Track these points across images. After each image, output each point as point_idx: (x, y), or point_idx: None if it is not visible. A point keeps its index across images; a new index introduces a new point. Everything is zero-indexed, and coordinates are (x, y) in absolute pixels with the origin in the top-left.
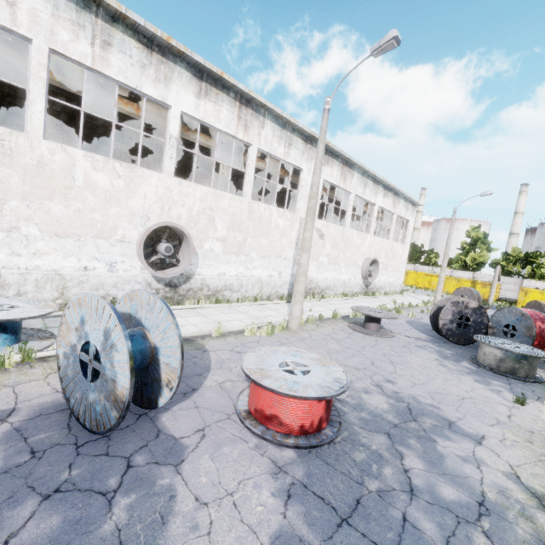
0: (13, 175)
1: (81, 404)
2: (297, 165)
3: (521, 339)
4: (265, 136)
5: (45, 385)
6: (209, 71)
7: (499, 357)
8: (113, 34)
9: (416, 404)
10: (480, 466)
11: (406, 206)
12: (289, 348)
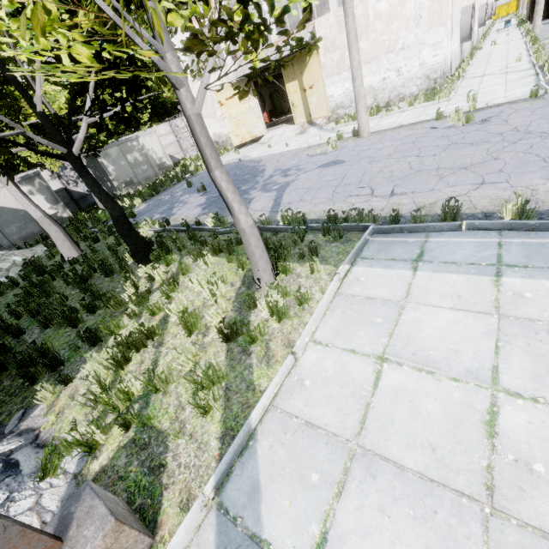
0: None
1: None
2: None
3: None
4: None
5: None
6: None
7: None
8: None
9: None
10: None
11: None
12: None
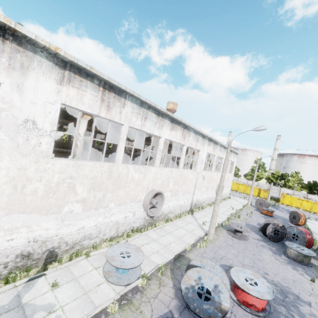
0: (110, 183)
1: (197, 308)
2: (199, 149)
3: (300, 242)
4: (190, 140)
5: (165, 295)
6: (176, 119)
7: (297, 255)
8: (148, 113)
9: (282, 287)
10: (316, 317)
11: (234, 155)
12: (239, 268)
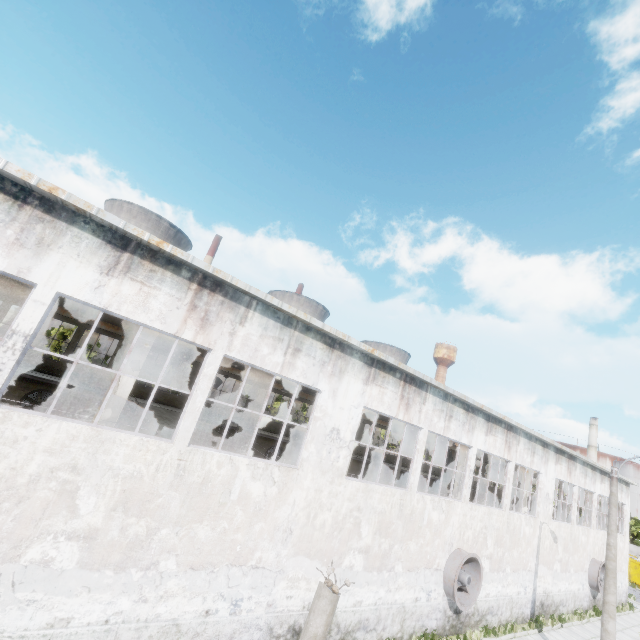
0: (399, 524)
1: None
2: (538, 470)
3: None
4: (519, 451)
5: None
6: (495, 416)
7: None
8: (454, 409)
9: None
10: None
11: (620, 487)
12: None
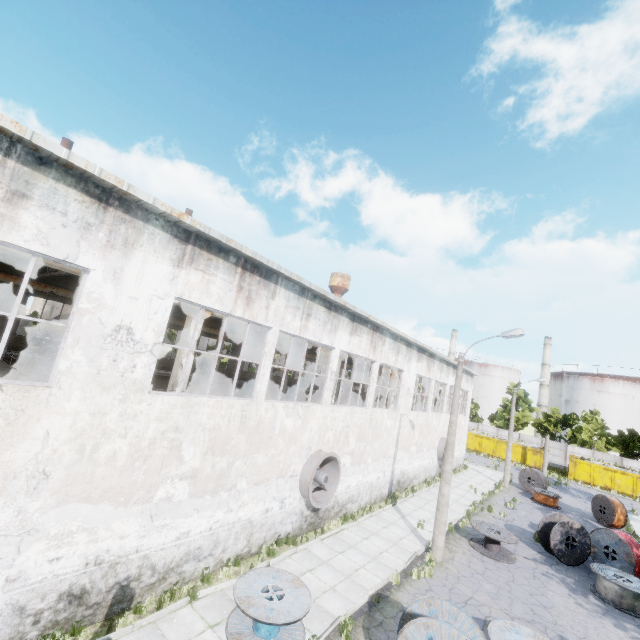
0: (242, 438)
1: None
2: (401, 368)
3: (623, 564)
4: (384, 351)
5: None
6: (360, 315)
7: (620, 593)
8: (313, 307)
9: None
10: None
11: (467, 378)
12: (505, 622)
